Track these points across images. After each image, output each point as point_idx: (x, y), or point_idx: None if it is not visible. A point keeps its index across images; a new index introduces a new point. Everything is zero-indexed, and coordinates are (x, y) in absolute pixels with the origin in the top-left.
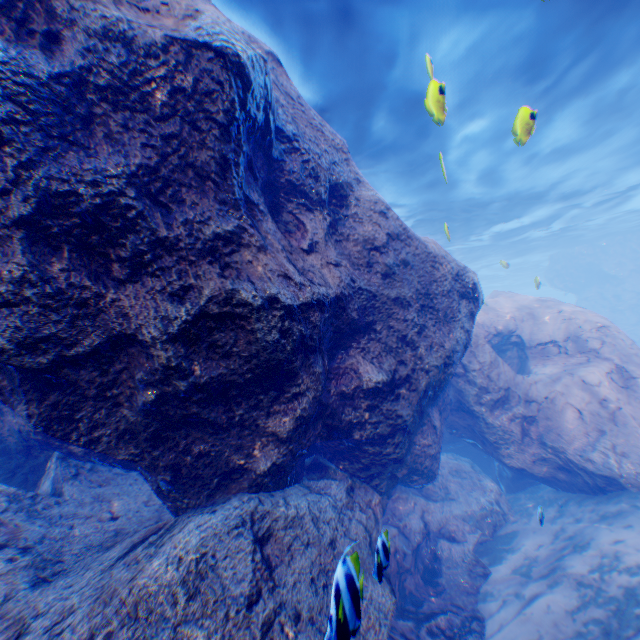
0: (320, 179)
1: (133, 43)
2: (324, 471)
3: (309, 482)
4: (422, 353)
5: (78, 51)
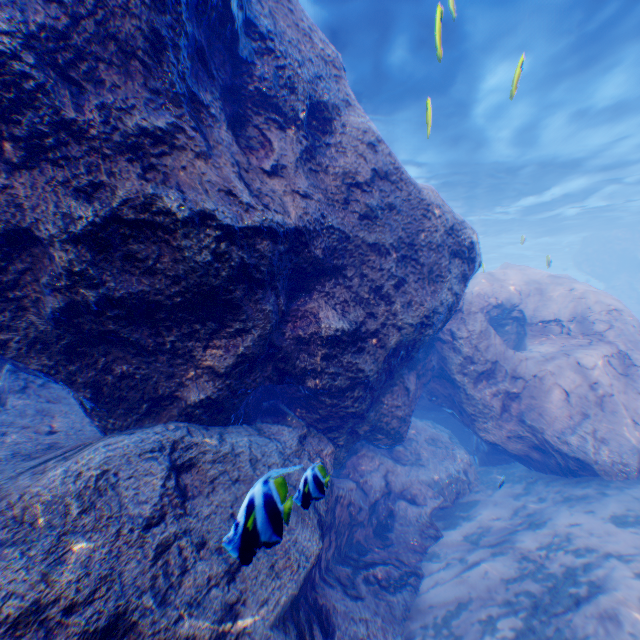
0: (298, 93)
1: None
2: (282, 418)
3: (262, 425)
4: (396, 308)
5: None
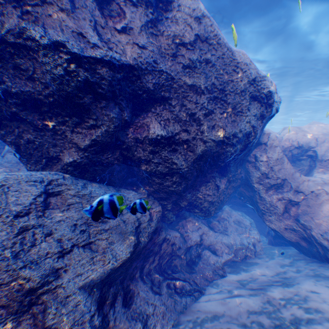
0: None
1: None
2: (136, 188)
3: (121, 189)
4: (204, 129)
5: None
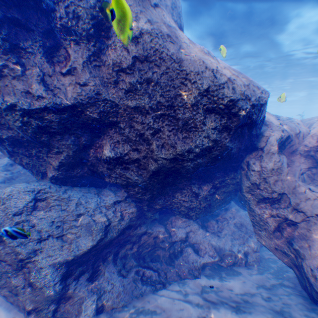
0: (83, 19)
1: None
2: (120, 189)
3: (104, 190)
4: (153, 148)
5: None
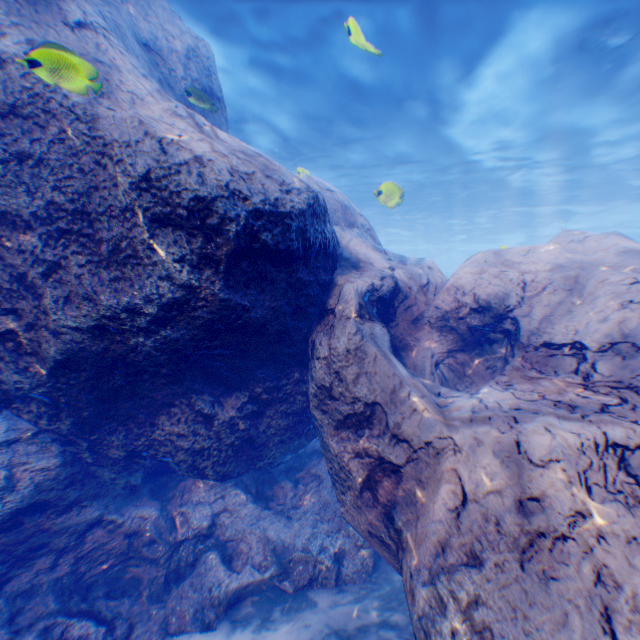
0: None
1: None
2: None
3: None
4: (48, 304)
5: None
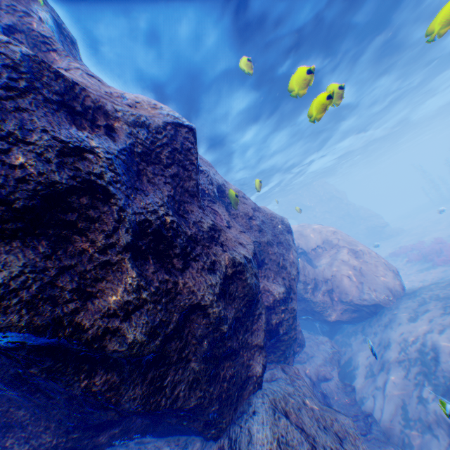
0: (214, 184)
1: (148, 127)
2: None
3: None
4: (288, 269)
5: (125, 134)
